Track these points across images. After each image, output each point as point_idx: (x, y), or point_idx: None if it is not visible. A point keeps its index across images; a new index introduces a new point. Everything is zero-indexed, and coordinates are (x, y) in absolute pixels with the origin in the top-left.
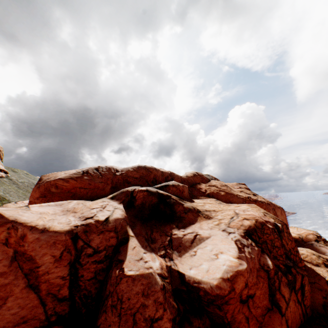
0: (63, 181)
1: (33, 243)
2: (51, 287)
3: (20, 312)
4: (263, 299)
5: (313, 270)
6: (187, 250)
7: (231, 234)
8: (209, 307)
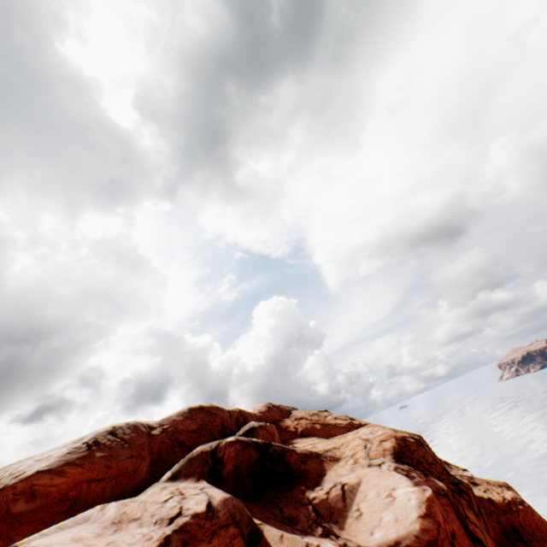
0: (52, 474)
1: None
2: None
3: None
4: (462, 536)
5: None
6: (346, 514)
7: (382, 465)
8: None
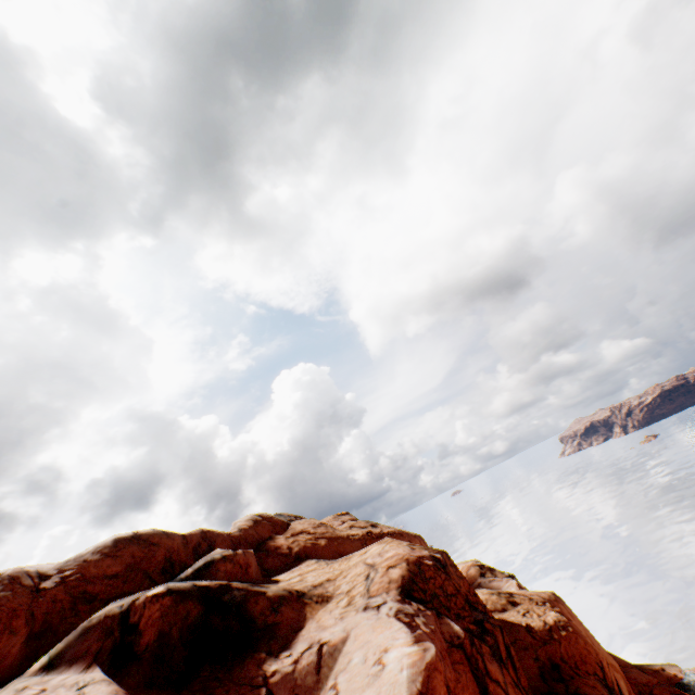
0: None
1: None
2: None
3: None
4: None
5: (504, 619)
6: None
7: (382, 607)
8: None
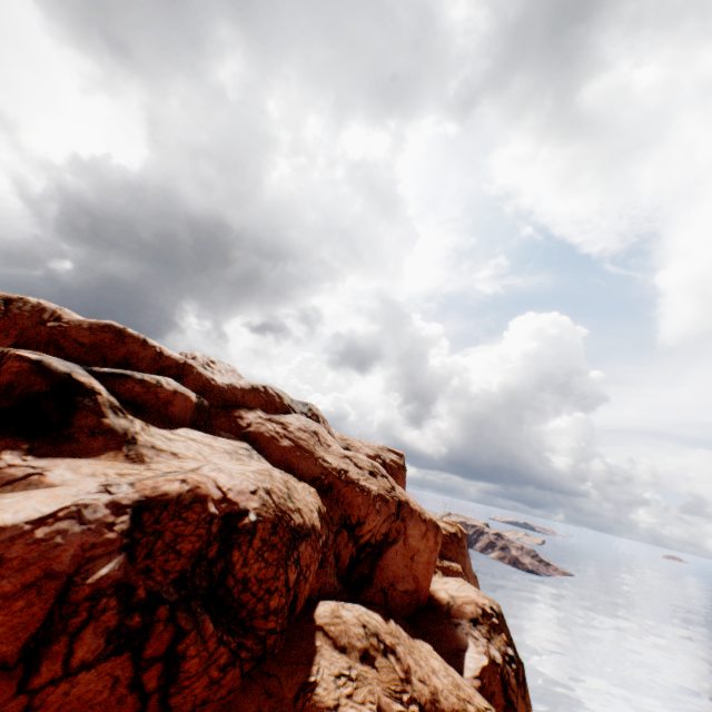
0: None
1: None
2: None
3: None
4: (8, 639)
5: (314, 653)
6: None
7: (101, 494)
8: None
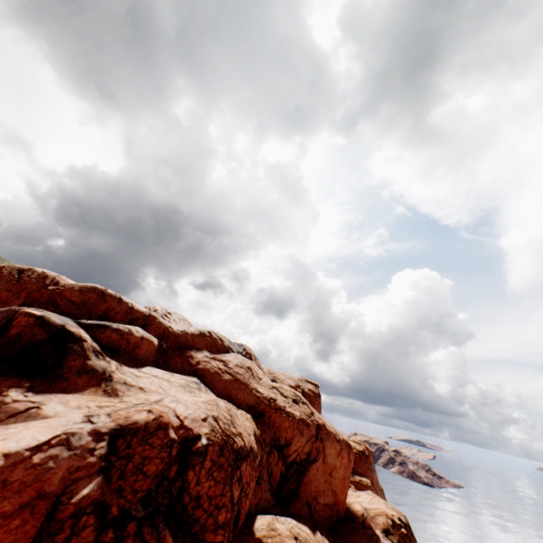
0: None
1: None
2: None
3: None
4: None
5: None
6: None
7: (85, 423)
8: None
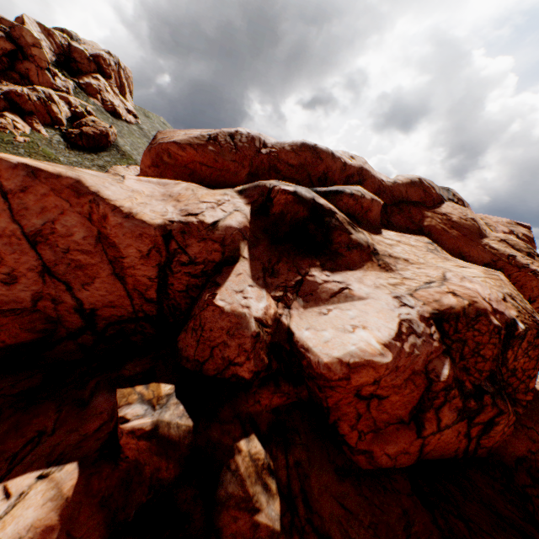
0: (178, 147)
1: (116, 229)
2: (138, 284)
3: (108, 296)
4: (400, 408)
5: None
6: (319, 304)
7: (404, 308)
8: (309, 381)
